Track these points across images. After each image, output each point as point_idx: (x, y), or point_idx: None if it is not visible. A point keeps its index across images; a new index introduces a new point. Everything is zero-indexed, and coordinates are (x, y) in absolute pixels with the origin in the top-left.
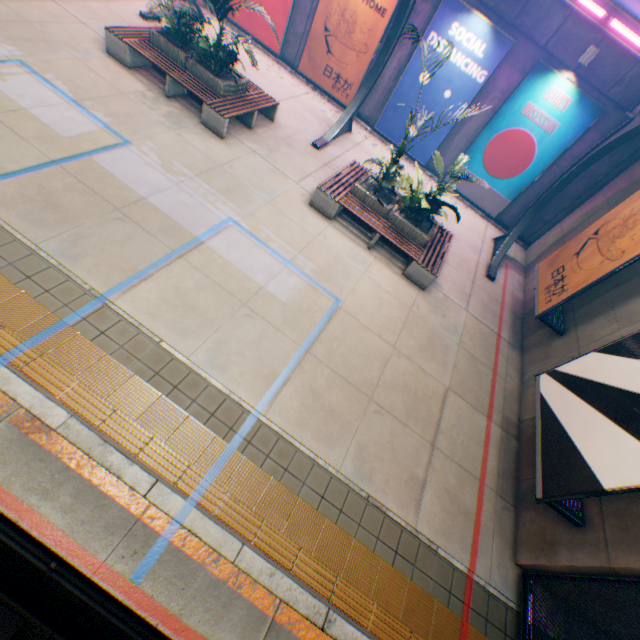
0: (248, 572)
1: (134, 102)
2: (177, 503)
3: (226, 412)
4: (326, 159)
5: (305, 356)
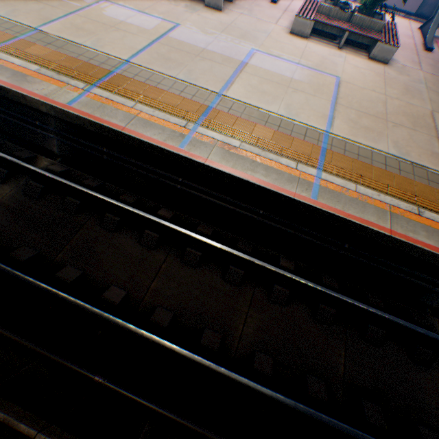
0: (365, 195)
1: (165, 5)
2: (312, 171)
3: (310, 135)
4: (283, 8)
5: (336, 106)
